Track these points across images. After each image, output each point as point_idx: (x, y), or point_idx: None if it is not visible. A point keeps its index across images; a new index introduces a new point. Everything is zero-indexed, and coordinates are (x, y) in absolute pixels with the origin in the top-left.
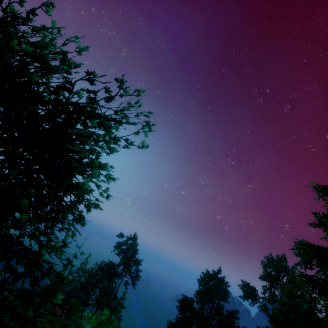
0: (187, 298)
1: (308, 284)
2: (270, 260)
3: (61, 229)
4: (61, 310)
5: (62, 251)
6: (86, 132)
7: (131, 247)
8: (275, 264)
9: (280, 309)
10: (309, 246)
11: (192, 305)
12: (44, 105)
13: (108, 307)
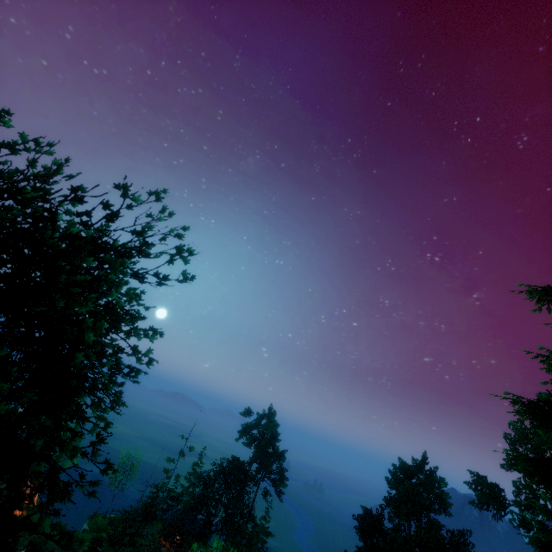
0: (370, 512)
1: (533, 473)
2: (520, 430)
3: (86, 420)
4: (169, 543)
5: (95, 452)
6: (101, 272)
7: (266, 431)
8: (529, 437)
9: (544, 524)
10: (521, 403)
11: (381, 524)
12: (31, 248)
13: (242, 534)
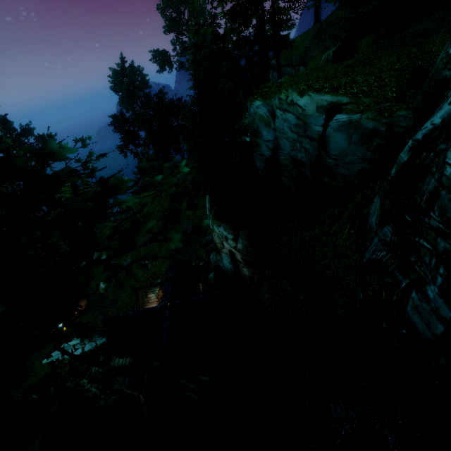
0: (116, 116)
1: None
2: None
3: None
4: None
5: None
6: None
7: None
8: None
9: (194, 53)
10: None
11: (125, 117)
12: None
13: None
